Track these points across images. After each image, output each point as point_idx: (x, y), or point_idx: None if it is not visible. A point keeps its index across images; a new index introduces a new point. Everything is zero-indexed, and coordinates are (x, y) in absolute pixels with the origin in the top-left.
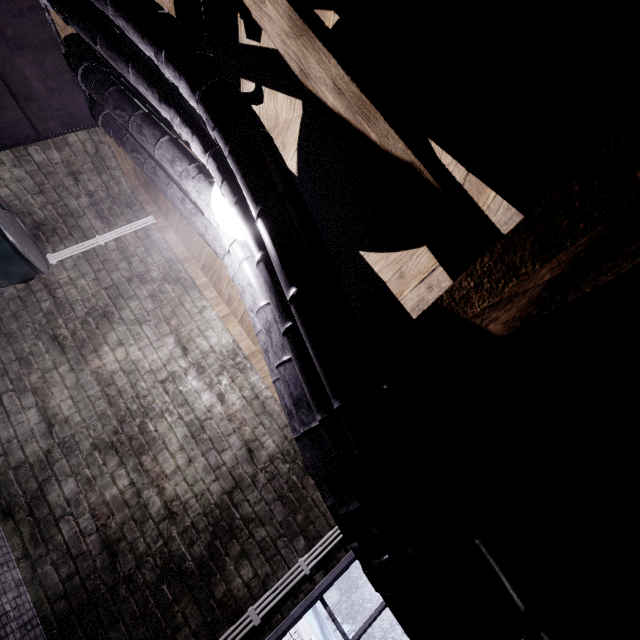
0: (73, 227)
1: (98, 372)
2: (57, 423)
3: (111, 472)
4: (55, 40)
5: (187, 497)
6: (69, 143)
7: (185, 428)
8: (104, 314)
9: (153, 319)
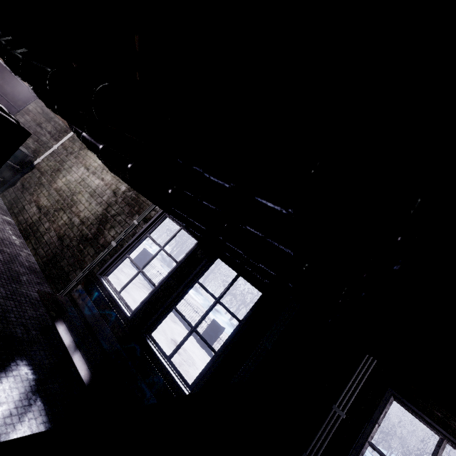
0: (46, 148)
1: (56, 188)
2: (42, 208)
3: (61, 216)
4: (4, 67)
5: (89, 216)
6: (30, 110)
7: (88, 194)
8: (58, 170)
9: (76, 164)
